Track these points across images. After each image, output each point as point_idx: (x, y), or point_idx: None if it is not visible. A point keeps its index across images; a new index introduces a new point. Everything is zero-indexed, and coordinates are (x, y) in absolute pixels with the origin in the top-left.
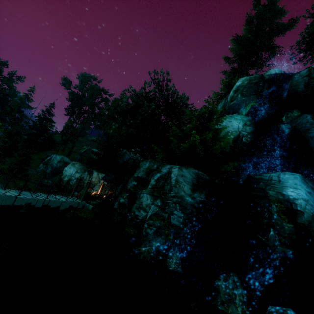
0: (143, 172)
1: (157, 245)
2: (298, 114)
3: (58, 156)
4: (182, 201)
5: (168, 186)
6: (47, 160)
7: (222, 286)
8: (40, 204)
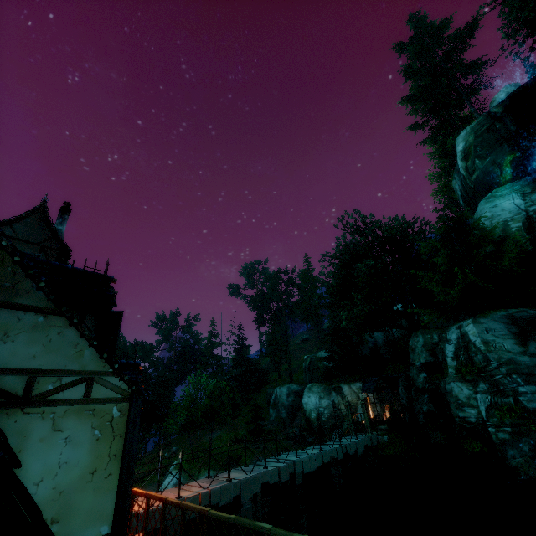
0: (424, 355)
1: (532, 450)
2: None
3: (282, 387)
4: (519, 367)
5: (478, 356)
6: (273, 401)
7: None
8: (340, 454)
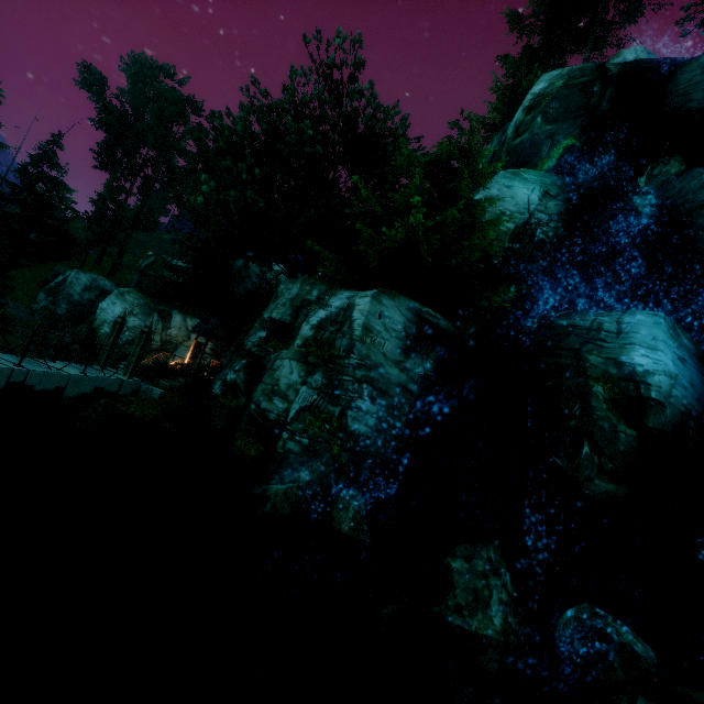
0: (283, 309)
1: (310, 478)
2: (680, 168)
3: (83, 274)
4: (378, 377)
5: (344, 340)
6: (56, 285)
7: (460, 572)
8: (1, 380)
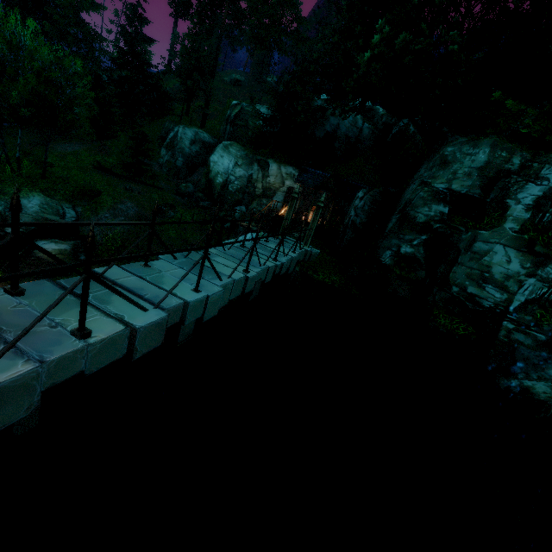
0: (469, 181)
1: None
2: None
3: (188, 129)
4: None
5: None
6: (170, 141)
7: None
8: (270, 275)
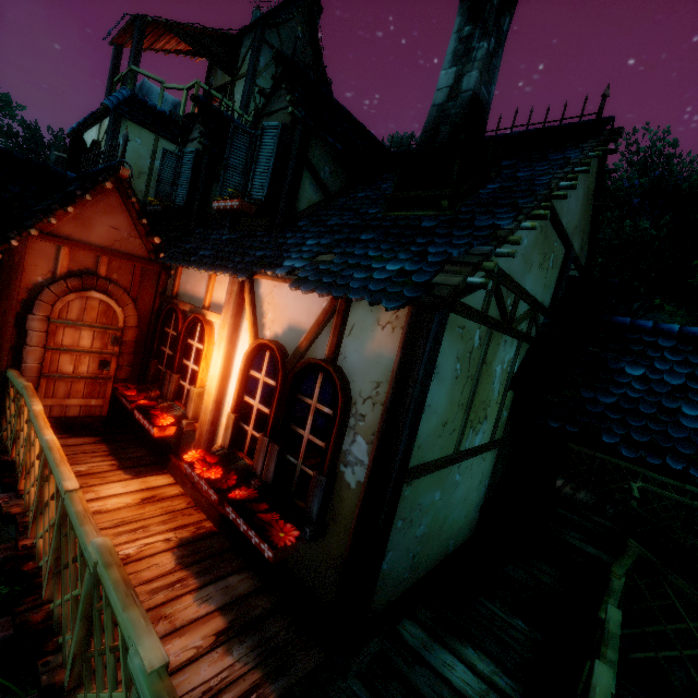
0: None
1: None
2: None
3: None
4: None
5: None
6: None
7: None
8: None
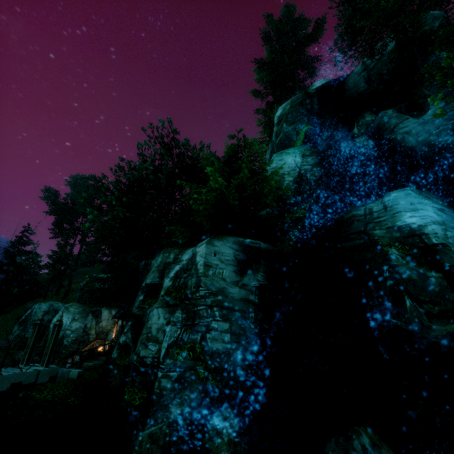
0: (152, 274)
1: (180, 411)
2: (372, 117)
3: (44, 304)
4: (224, 298)
5: (193, 279)
6: (25, 317)
7: None
8: None
